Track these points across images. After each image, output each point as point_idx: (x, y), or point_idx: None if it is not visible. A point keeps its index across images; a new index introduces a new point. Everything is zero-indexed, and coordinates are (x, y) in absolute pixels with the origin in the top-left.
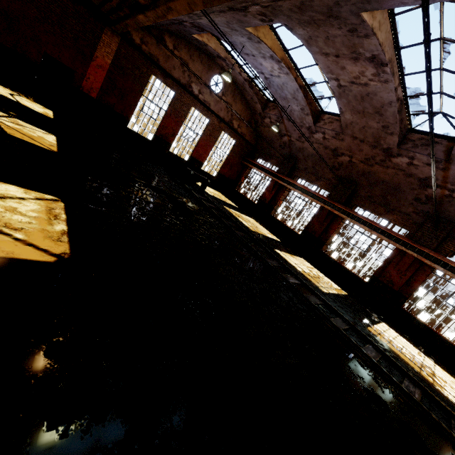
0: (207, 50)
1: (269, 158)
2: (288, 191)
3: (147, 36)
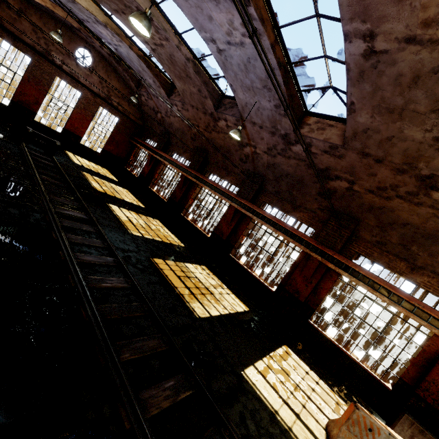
0: (60, 19)
1: (153, 137)
2: (164, 164)
3: None
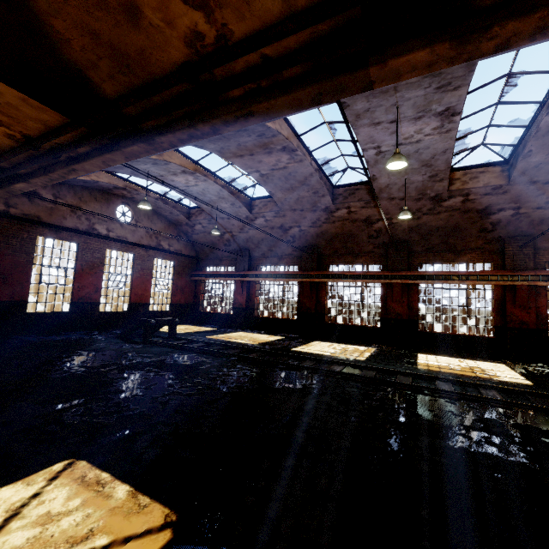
0: (98, 186)
1: (220, 262)
2: (259, 284)
3: (12, 197)
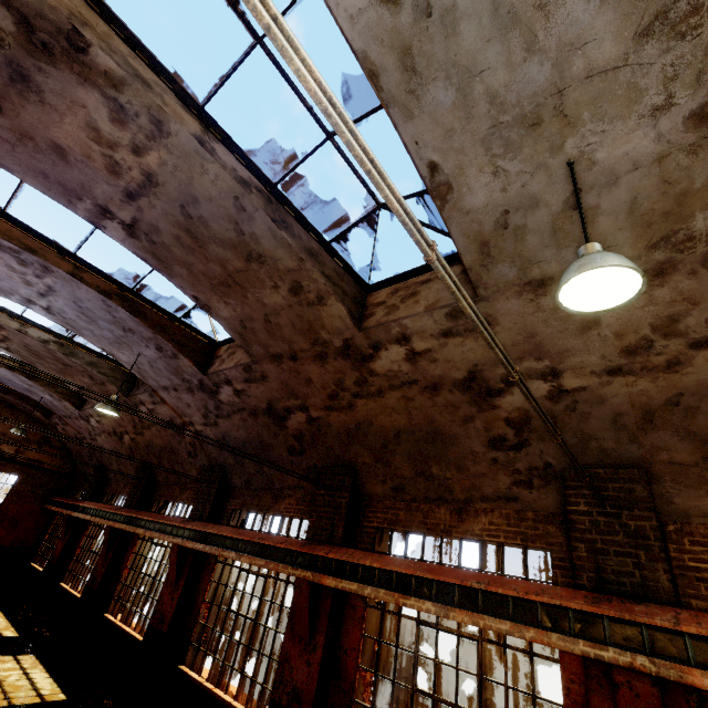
0: None
1: (85, 483)
2: (93, 524)
3: None
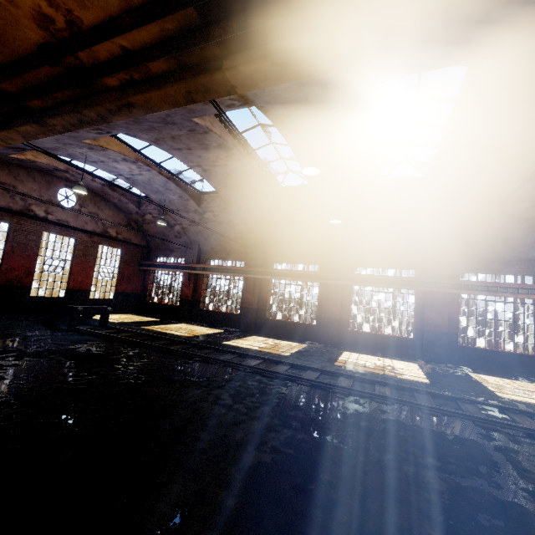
0: (37, 166)
1: (170, 253)
2: (207, 277)
3: None
